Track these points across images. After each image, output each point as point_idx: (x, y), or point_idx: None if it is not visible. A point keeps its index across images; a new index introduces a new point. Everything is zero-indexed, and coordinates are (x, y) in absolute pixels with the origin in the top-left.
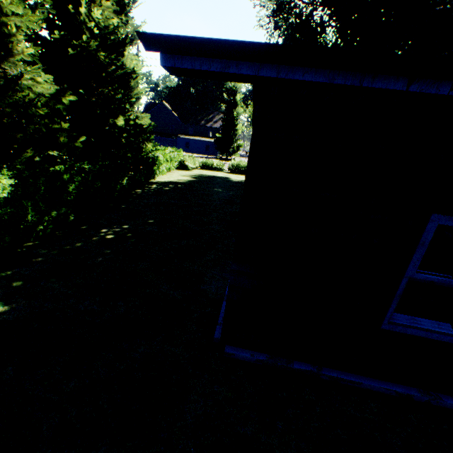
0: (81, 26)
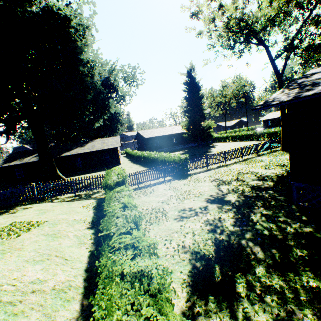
0: None
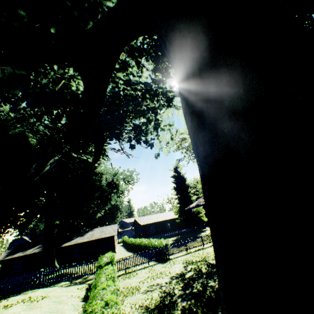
0: None
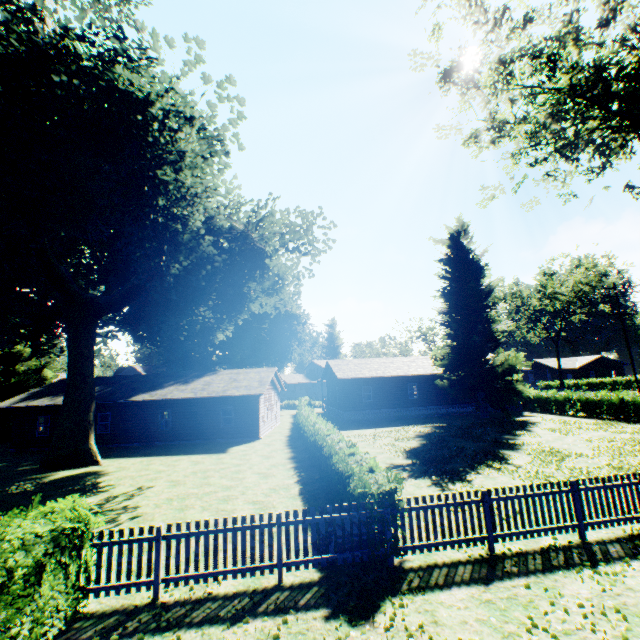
0: (17, 371)
